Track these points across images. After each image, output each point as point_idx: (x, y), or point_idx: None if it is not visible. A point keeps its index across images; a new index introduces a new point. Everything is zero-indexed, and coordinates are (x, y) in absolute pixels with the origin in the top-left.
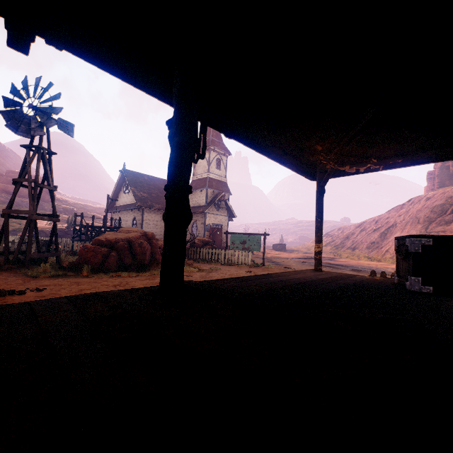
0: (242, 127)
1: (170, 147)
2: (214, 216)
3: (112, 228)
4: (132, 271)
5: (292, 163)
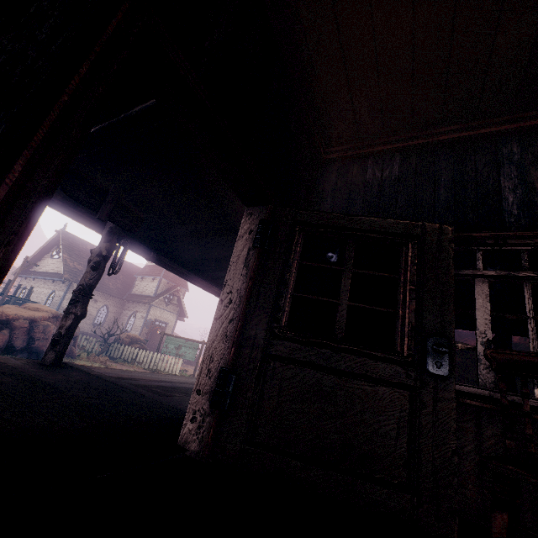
0: (161, 255)
1: (88, 266)
2: (160, 311)
3: (15, 298)
4: (22, 356)
5: (206, 286)
